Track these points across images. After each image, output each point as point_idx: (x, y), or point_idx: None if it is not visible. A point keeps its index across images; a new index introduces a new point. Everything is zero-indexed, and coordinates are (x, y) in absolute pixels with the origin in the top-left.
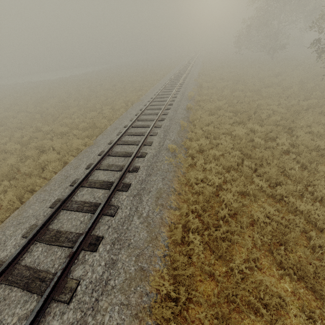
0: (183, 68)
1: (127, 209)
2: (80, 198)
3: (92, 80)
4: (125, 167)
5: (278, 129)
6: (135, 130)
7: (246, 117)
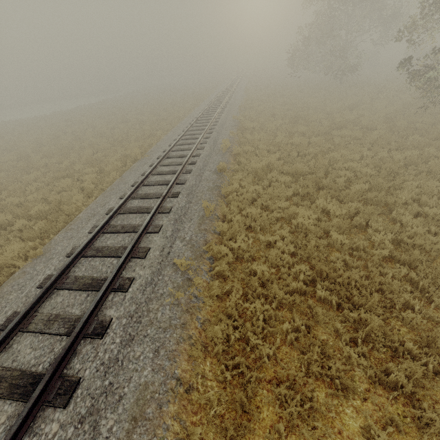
0: (218, 98)
1: None
2: None
3: (82, 119)
4: (76, 329)
5: (367, 211)
6: (124, 220)
7: (313, 185)
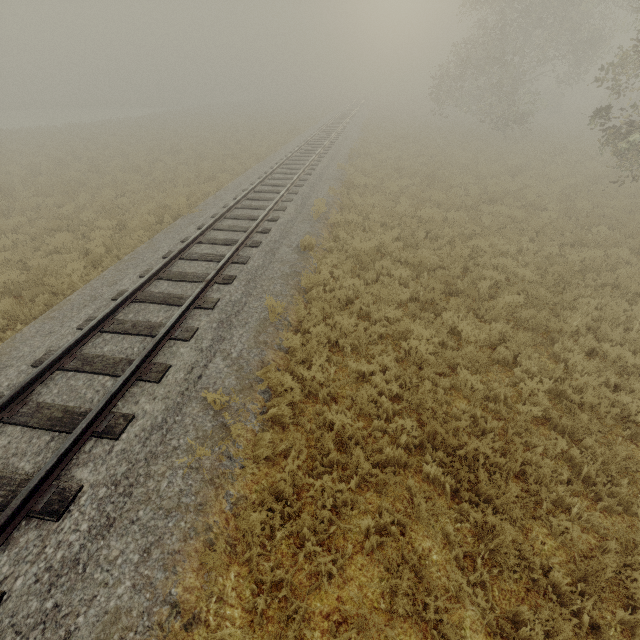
0: (320, 133)
1: None
2: None
3: (110, 141)
4: (14, 502)
5: (518, 339)
6: (140, 314)
7: (442, 287)
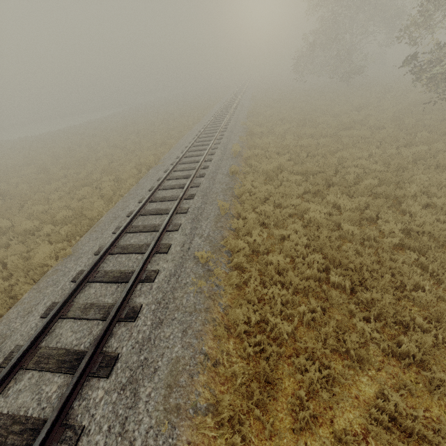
0: (225, 106)
1: (100, 435)
2: (11, 405)
3: (95, 132)
4: (111, 313)
5: (377, 203)
6: (145, 221)
7: (323, 182)
